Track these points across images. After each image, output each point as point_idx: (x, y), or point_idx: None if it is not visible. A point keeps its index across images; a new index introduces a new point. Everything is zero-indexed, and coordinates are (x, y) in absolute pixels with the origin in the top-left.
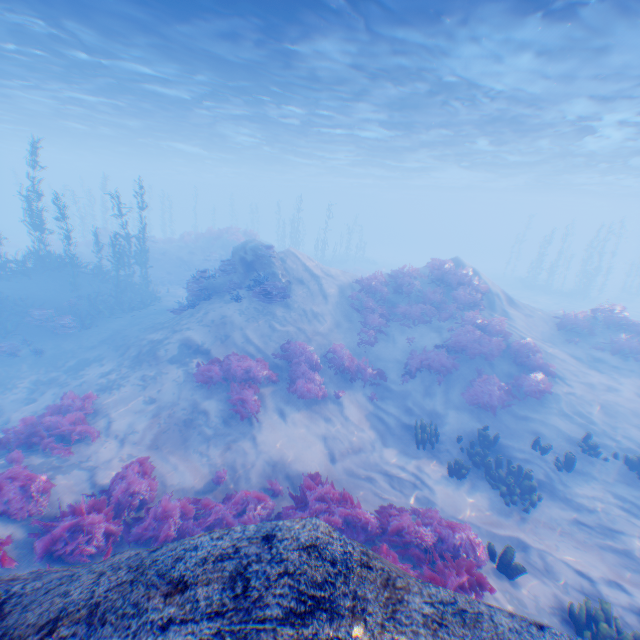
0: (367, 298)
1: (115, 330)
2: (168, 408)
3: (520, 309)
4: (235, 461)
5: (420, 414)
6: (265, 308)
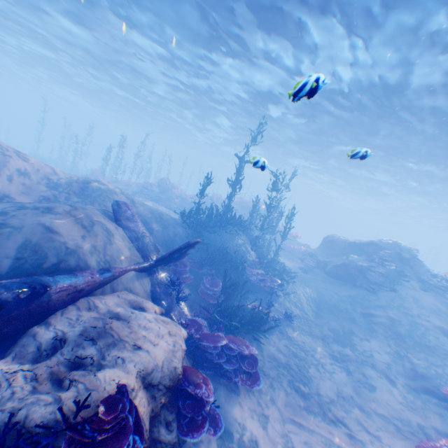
0: None
1: (309, 296)
2: None
3: None
4: None
5: None
6: (440, 298)
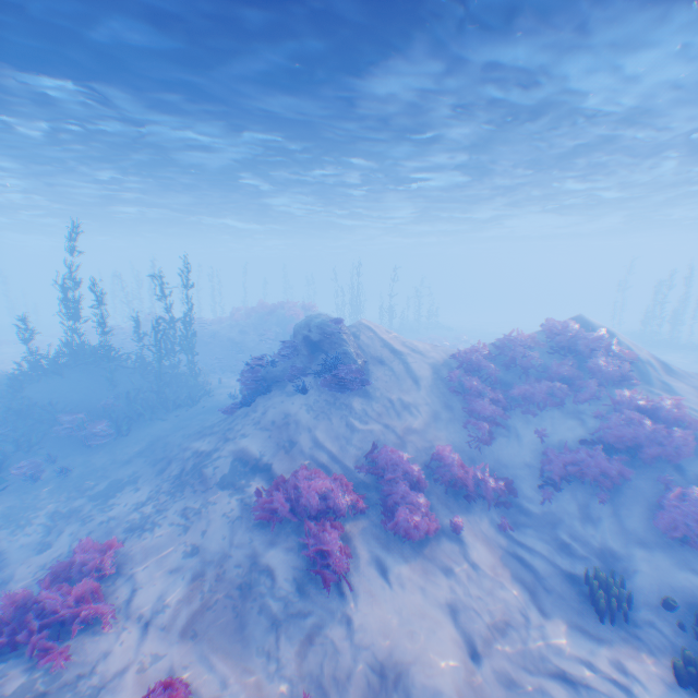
0: (469, 377)
1: (154, 435)
2: (215, 564)
3: (684, 378)
4: (320, 669)
5: (584, 553)
6: (338, 400)
